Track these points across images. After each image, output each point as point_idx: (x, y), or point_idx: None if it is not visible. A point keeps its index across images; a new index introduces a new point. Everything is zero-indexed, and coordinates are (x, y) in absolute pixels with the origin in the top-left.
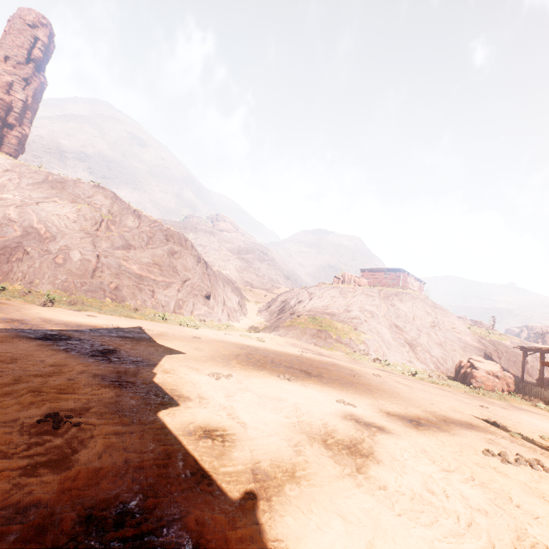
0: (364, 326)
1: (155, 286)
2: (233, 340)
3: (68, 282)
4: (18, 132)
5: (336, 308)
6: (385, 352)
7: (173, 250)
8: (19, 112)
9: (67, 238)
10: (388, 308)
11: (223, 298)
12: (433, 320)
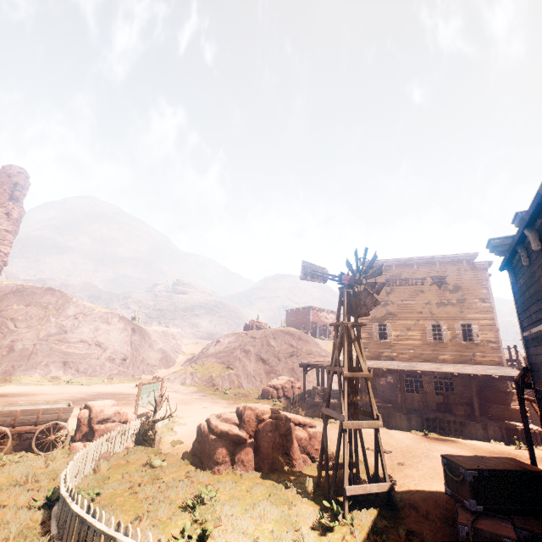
0: (236, 363)
1: (78, 358)
2: (104, 390)
3: (9, 367)
4: (1, 252)
5: (225, 352)
6: (241, 382)
7: (99, 328)
8: (2, 238)
9: (14, 335)
10: (262, 346)
11: (143, 357)
12: (294, 350)
